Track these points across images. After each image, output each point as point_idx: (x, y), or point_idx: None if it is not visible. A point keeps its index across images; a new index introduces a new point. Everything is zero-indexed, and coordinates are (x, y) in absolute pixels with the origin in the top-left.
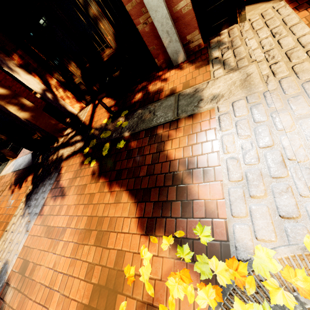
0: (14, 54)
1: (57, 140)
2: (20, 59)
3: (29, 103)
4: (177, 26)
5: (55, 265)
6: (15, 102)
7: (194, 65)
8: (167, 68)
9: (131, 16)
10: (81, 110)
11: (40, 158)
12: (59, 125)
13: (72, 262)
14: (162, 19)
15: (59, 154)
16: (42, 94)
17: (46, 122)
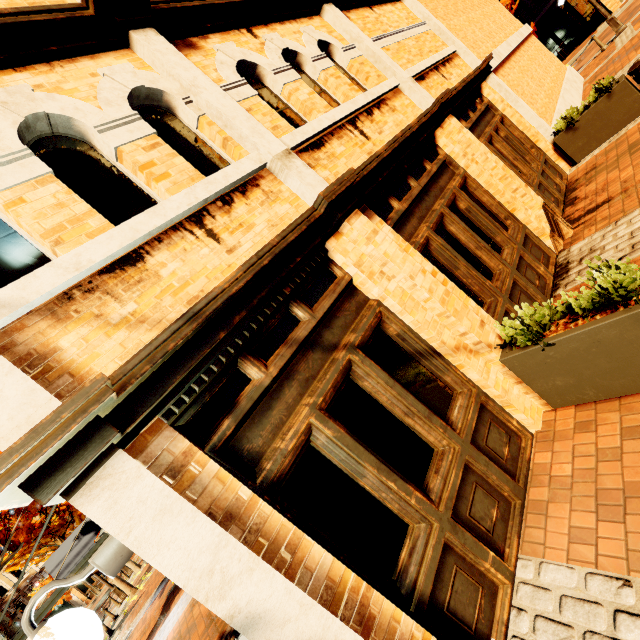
0: None
1: None
2: None
3: None
4: None
5: None
6: None
7: None
8: None
9: None
10: None
11: None
12: None
13: None
14: None
15: None
16: None
17: None
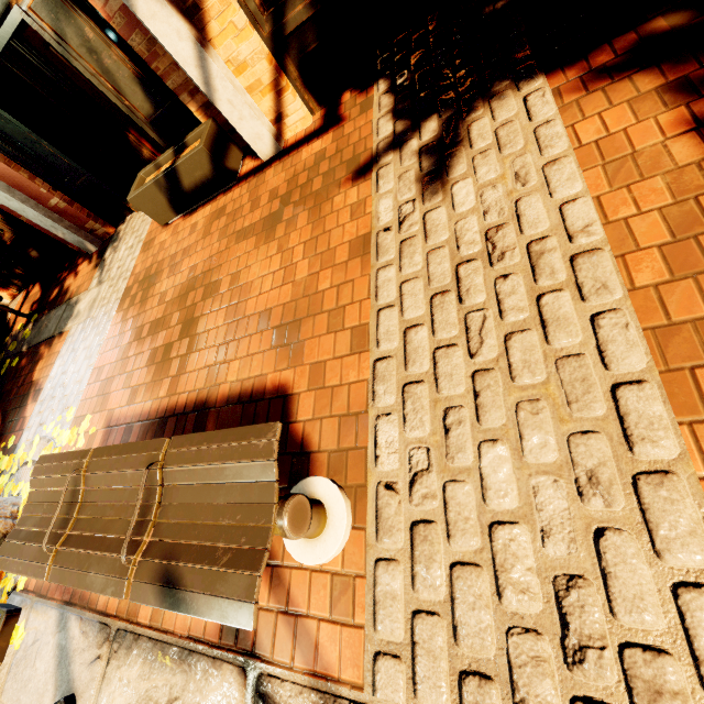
0: None
1: None
2: None
3: None
4: (65, 218)
5: None
6: None
7: (96, 262)
8: (86, 254)
9: (5, 210)
10: (14, 299)
11: None
12: None
13: None
14: (37, 217)
15: None
16: None
17: None
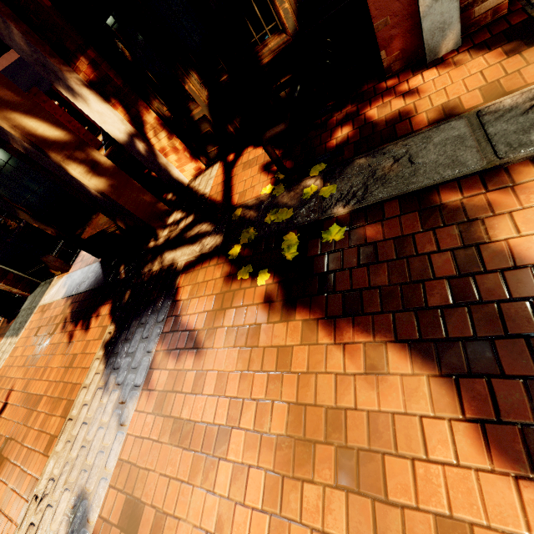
0: (81, 59)
1: (155, 235)
2: (91, 69)
3: (106, 160)
4: None
5: (220, 525)
6: (81, 157)
7: (495, 50)
8: (406, 69)
9: None
10: (197, 175)
11: (121, 270)
12: (158, 206)
13: (271, 525)
14: None
15: (166, 261)
16: (127, 144)
17: (135, 199)
